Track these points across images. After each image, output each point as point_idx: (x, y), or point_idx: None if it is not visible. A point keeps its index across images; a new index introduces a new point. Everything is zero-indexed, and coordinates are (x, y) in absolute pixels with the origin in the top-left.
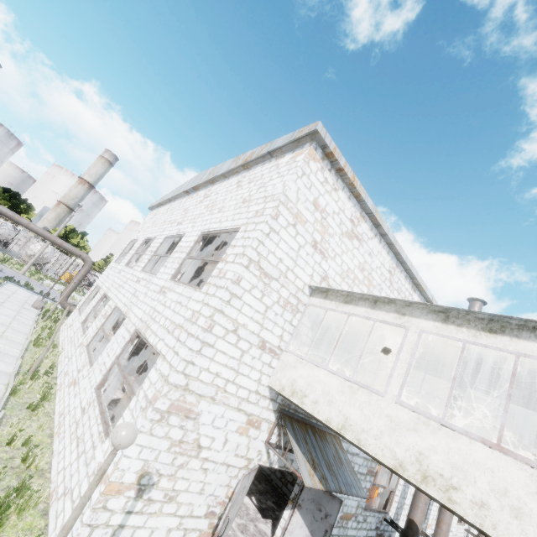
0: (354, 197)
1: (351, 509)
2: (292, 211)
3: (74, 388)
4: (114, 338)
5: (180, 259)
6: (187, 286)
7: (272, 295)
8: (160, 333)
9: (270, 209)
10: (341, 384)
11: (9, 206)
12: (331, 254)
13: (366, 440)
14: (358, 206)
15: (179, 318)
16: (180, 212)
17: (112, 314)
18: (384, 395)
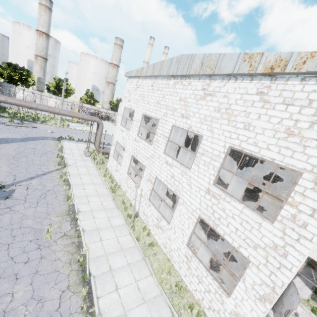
0: None
1: None
2: None
3: (163, 232)
4: (178, 211)
5: (216, 168)
6: (247, 208)
7: None
8: (237, 240)
9: None
10: None
11: (18, 76)
12: None
13: None
14: None
15: (255, 238)
16: (176, 100)
17: (156, 181)
18: None
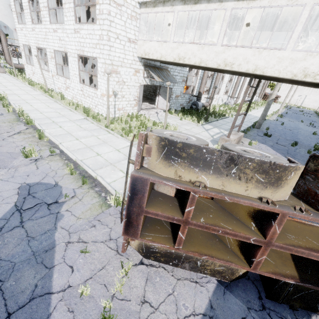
0: None
1: (178, 94)
2: None
3: (70, 89)
4: (70, 64)
5: (72, 9)
6: (88, 24)
7: (124, 15)
8: (91, 50)
9: None
10: (158, 44)
11: None
12: None
13: (167, 58)
14: None
15: (95, 41)
16: None
17: (55, 55)
18: (170, 42)
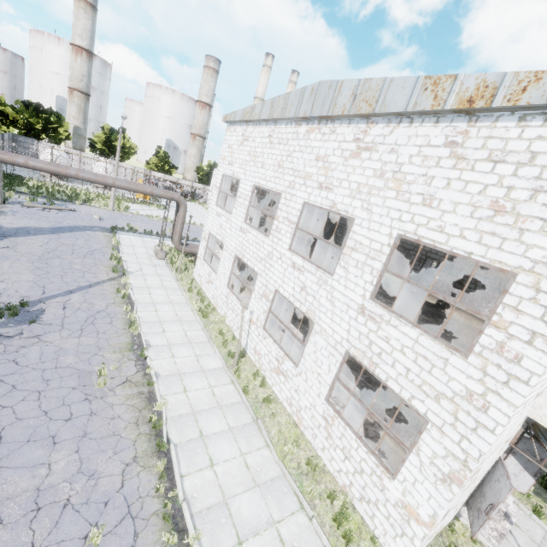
0: None
1: None
2: None
3: (287, 381)
4: (312, 345)
5: (376, 272)
6: (425, 335)
7: None
8: (408, 387)
9: None
10: None
11: (43, 125)
12: None
13: None
14: None
15: (437, 383)
16: (311, 160)
17: (275, 297)
18: None
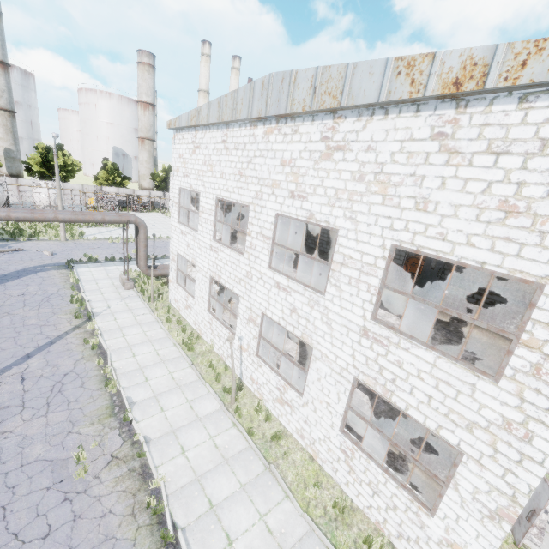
0: None
1: None
2: None
3: (293, 412)
4: (314, 373)
5: (373, 289)
6: (443, 358)
7: None
8: (433, 416)
9: None
10: None
11: None
12: None
13: None
14: None
15: (467, 412)
16: (276, 166)
17: (263, 321)
18: None
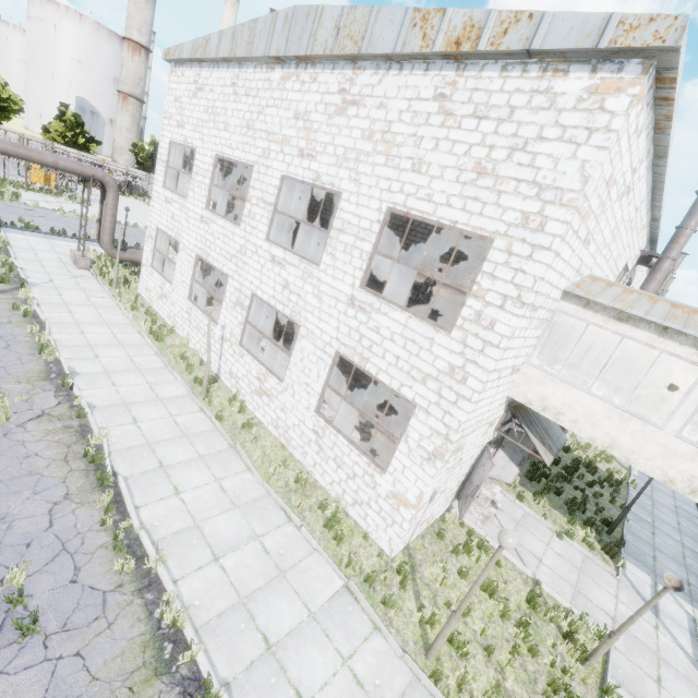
0: (654, 128)
1: None
2: (583, 212)
3: (271, 401)
4: (299, 353)
5: (365, 255)
6: (414, 317)
7: (532, 325)
8: (398, 376)
9: (560, 225)
10: (609, 411)
11: None
12: (595, 236)
13: (635, 460)
14: (651, 140)
15: (424, 365)
16: (289, 119)
17: (252, 304)
18: (662, 428)
